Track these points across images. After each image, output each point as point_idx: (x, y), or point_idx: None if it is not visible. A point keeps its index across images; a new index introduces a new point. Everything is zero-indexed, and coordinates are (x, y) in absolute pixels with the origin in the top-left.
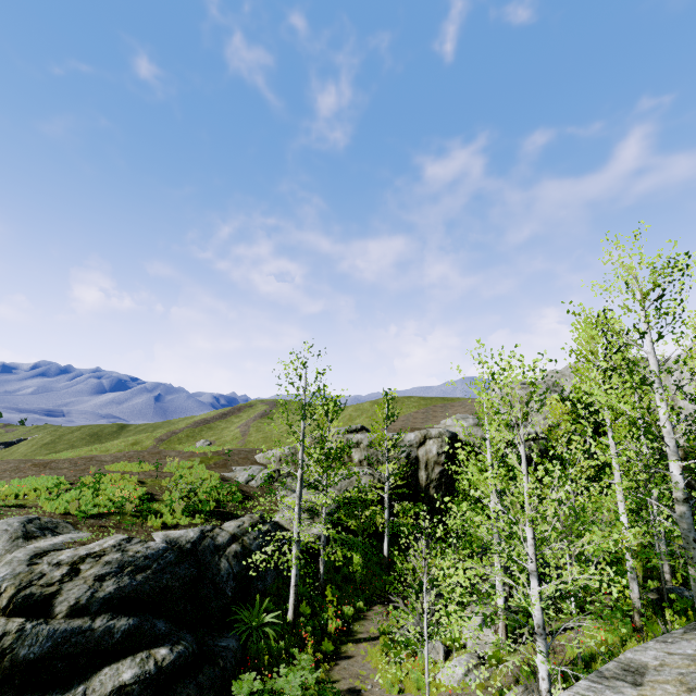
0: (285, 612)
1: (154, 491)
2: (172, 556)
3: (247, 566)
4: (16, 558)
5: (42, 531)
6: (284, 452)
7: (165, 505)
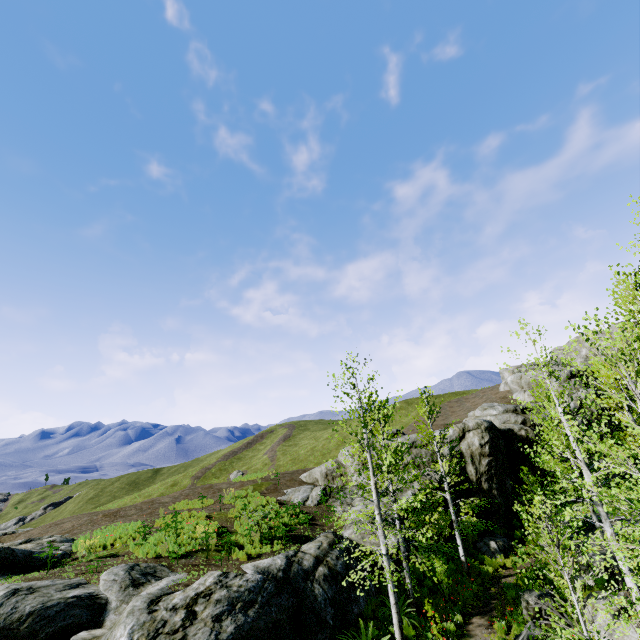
0: (389, 637)
1: (224, 523)
2: (271, 586)
3: (338, 589)
4: (136, 607)
5: (145, 576)
6: (328, 468)
7: (245, 535)
